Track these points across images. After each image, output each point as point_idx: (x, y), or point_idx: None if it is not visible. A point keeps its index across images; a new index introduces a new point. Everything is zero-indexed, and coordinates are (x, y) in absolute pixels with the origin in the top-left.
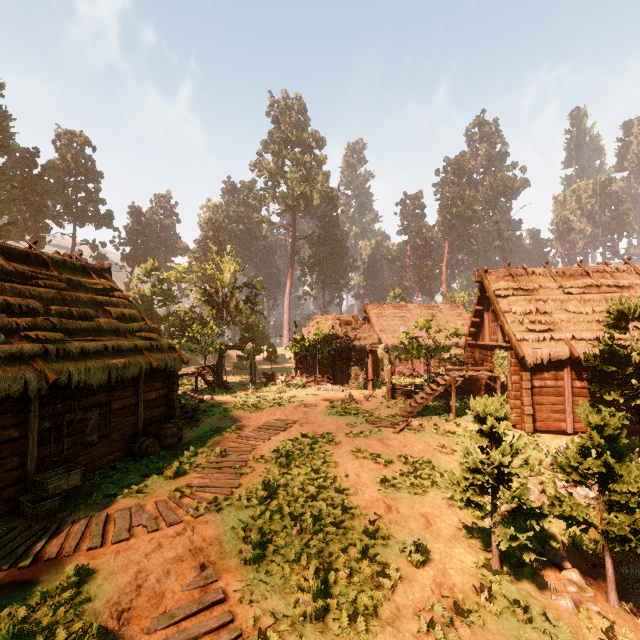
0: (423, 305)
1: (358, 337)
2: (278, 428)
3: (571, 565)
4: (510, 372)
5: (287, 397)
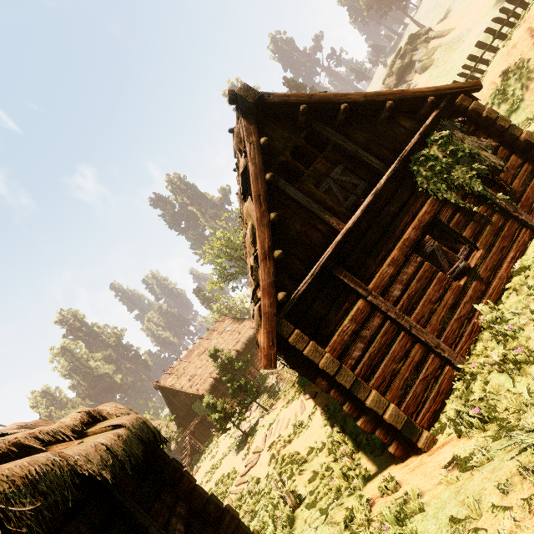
0: None
1: None
2: None
3: None
4: None
5: None
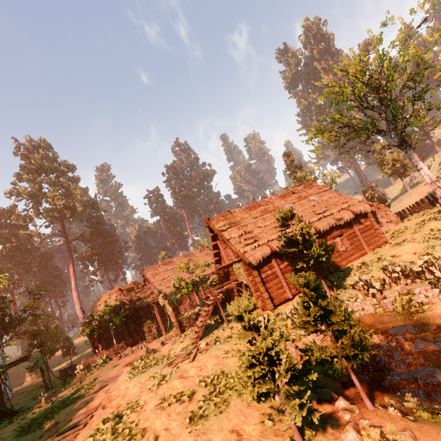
0: (182, 256)
1: (142, 297)
2: (76, 428)
3: (336, 393)
4: (246, 275)
5: (87, 384)
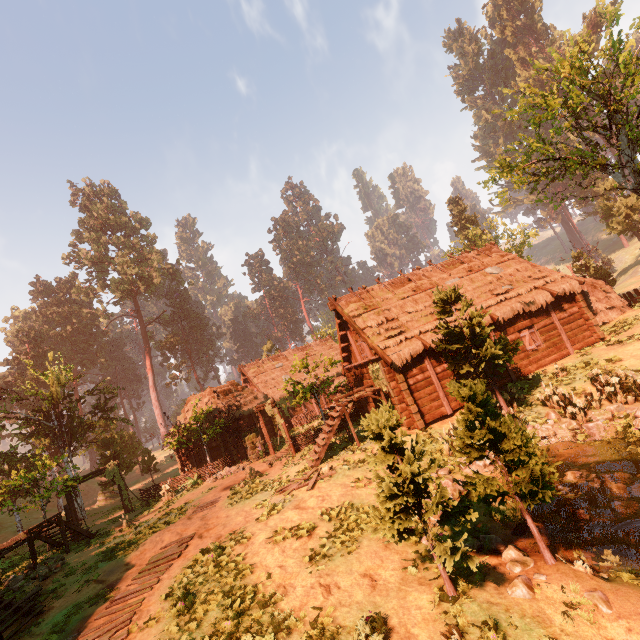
0: (296, 349)
1: (243, 403)
2: (169, 558)
3: (505, 542)
4: (387, 380)
5: (177, 508)
